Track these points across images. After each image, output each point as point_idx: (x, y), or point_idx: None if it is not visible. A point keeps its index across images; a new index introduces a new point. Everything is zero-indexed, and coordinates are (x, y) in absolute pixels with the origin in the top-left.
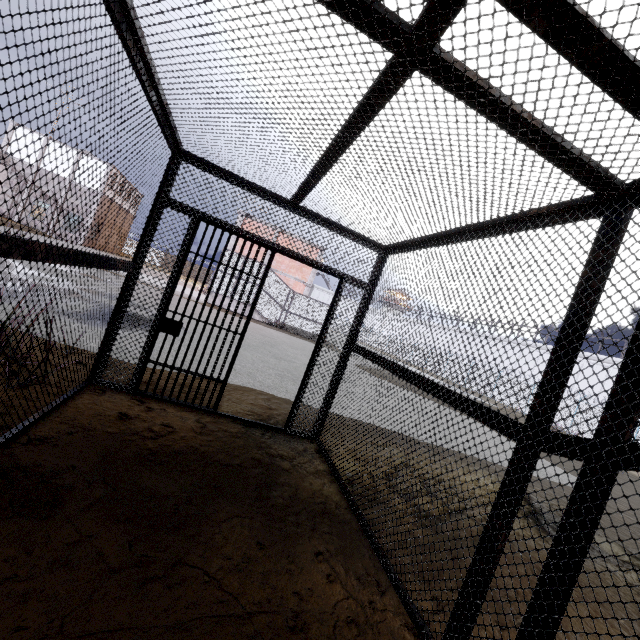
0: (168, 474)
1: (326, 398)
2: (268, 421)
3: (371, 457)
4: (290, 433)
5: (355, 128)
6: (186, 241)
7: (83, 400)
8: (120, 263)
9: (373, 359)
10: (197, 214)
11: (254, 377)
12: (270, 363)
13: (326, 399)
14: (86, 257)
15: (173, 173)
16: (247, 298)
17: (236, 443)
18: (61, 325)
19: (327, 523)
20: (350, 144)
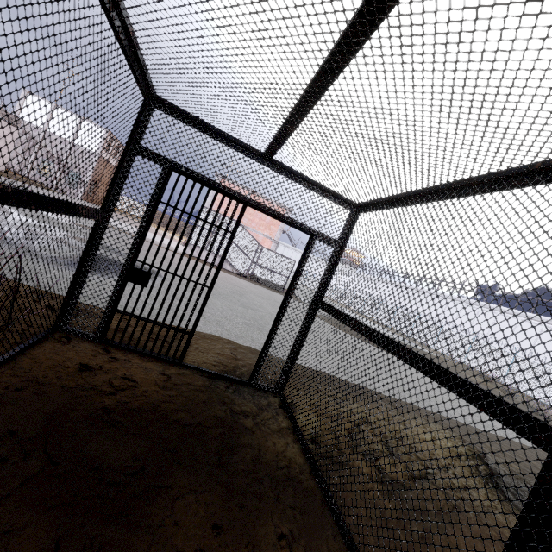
0: (121, 439)
1: (291, 353)
2: (233, 373)
3: (333, 412)
4: (254, 386)
5: (351, 44)
6: (156, 191)
7: (44, 349)
8: (84, 209)
9: (343, 319)
10: (168, 163)
11: (222, 325)
12: (238, 311)
13: (291, 354)
14: (34, 198)
15: (145, 120)
16: (216, 251)
17: (199, 398)
18: (5, 273)
19: (290, 494)
20: (340, 71)
